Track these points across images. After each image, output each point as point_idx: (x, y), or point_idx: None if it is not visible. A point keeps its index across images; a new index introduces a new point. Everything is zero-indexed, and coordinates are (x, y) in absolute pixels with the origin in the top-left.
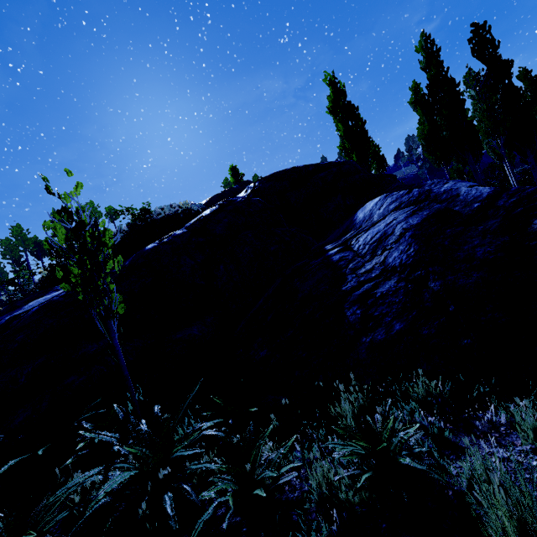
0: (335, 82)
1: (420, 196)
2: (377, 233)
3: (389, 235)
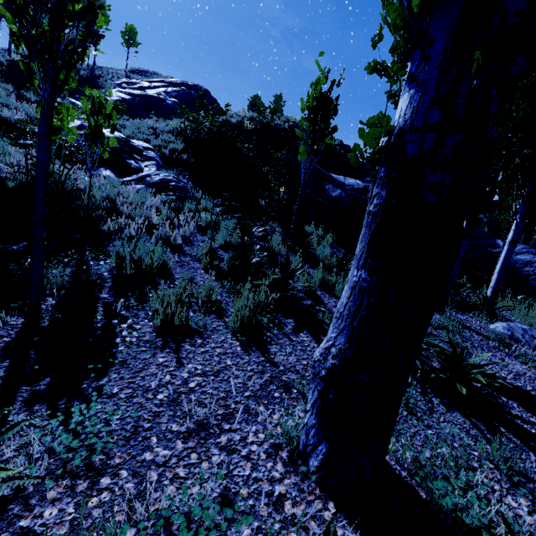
0: None
1: None
2: (526, 259)
3: (534, 262)
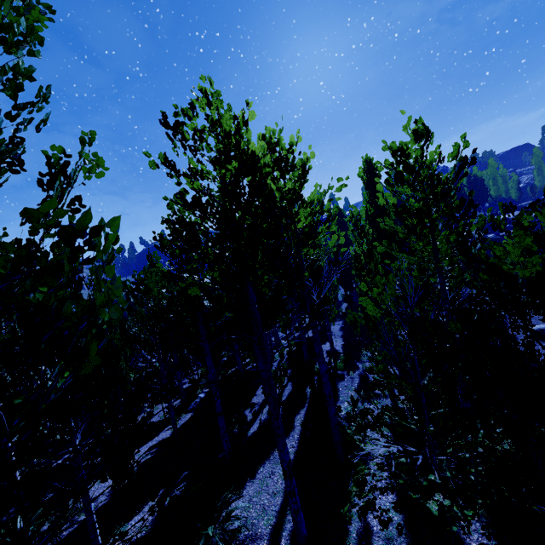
0: None
1: None
2: None
3: None
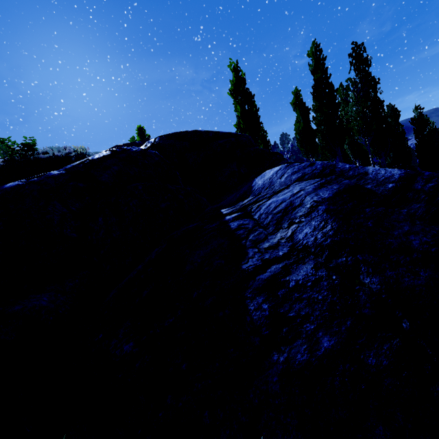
0: (237, 70)
1: (325, 170)
2: (282, 202)
3: (297, 206)
